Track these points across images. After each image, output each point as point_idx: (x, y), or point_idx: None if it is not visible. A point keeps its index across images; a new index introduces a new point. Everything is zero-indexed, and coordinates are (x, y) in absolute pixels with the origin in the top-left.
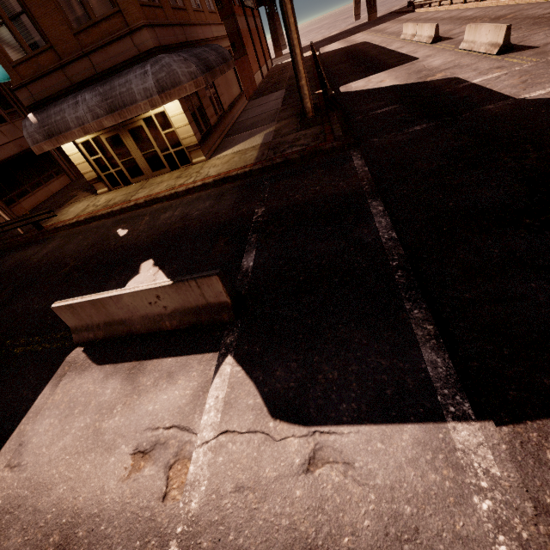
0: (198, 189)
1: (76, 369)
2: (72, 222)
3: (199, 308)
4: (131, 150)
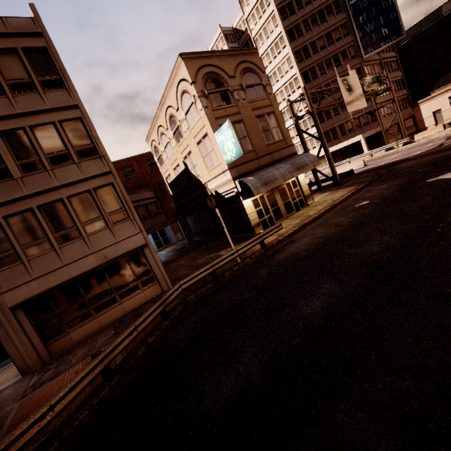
0: (350, 196)
1: None
2: (291, 231)
3: None
4: (277, 202)
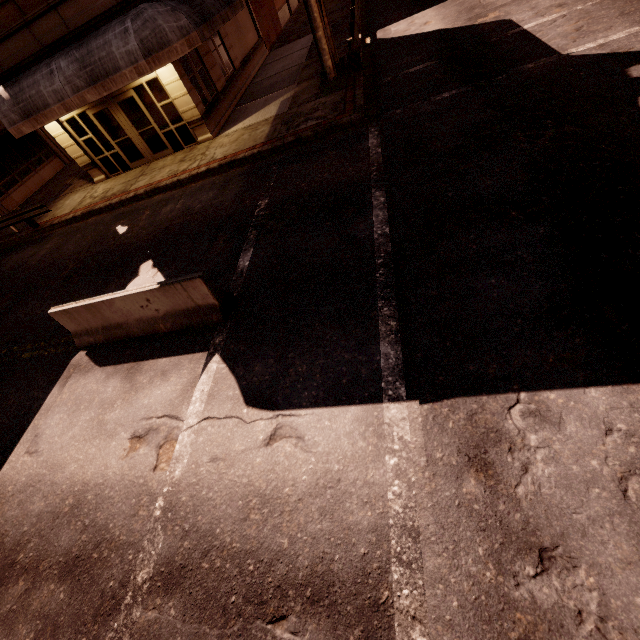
0: (202, 176)
1: (81, 371)
2: (69, 217)
3: (190, 310)
4: (124, 128)
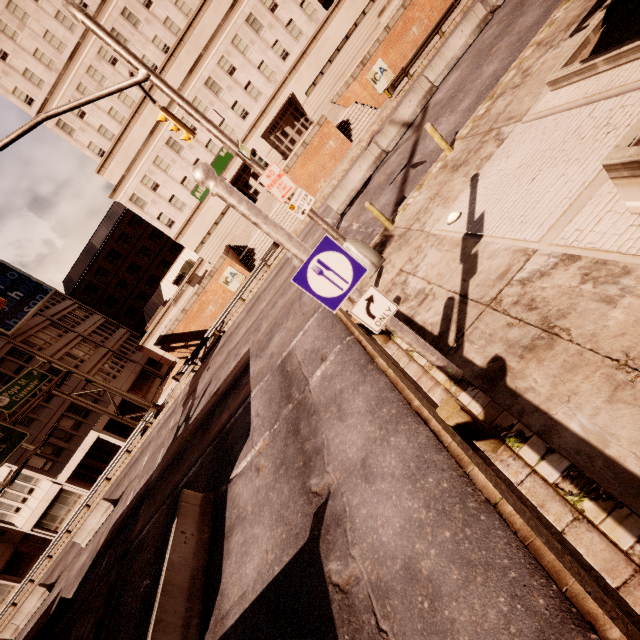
0: None
1: (221, 606)
2: None
3: (201, 512)
4: None
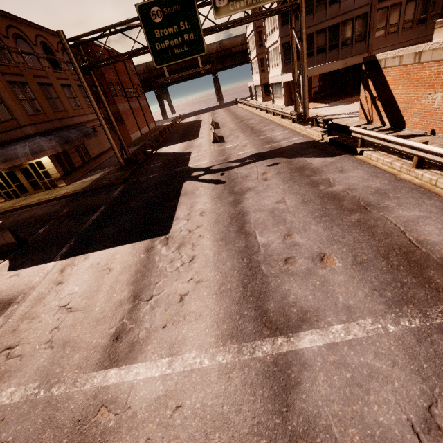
0: (51, 201)
1: None
2: None
3: (4, 245)
4: (21, 179)
